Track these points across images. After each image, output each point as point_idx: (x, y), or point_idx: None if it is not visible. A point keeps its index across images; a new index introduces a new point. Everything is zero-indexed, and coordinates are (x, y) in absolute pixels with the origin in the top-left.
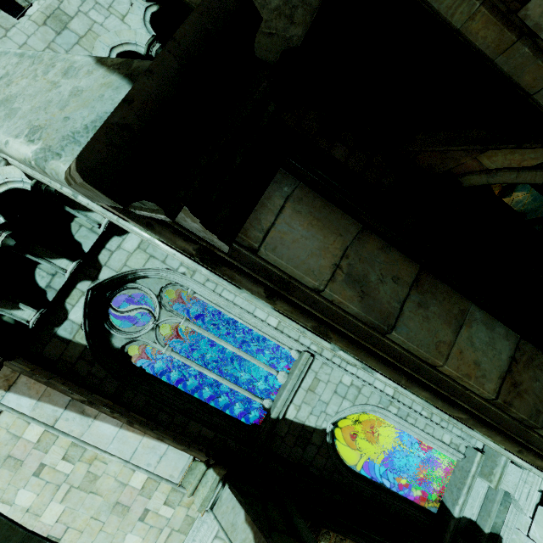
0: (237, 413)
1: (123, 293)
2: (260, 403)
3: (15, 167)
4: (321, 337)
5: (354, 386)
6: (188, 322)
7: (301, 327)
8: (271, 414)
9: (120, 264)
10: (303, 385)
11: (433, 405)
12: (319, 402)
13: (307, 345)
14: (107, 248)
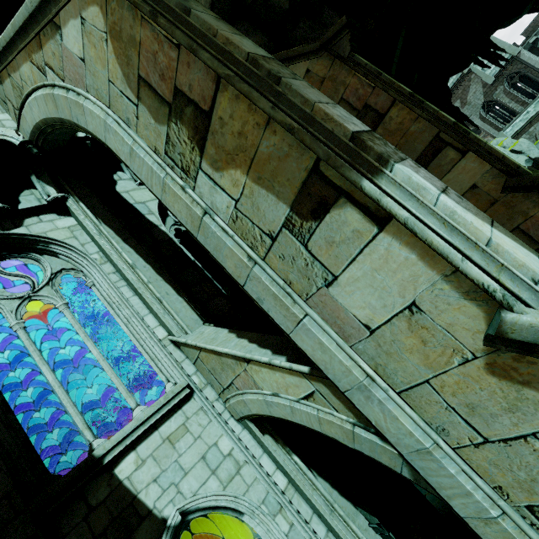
0: (44, 460)
1: (21, 259)
2: (90, 442)
3: (21, 133)
4: (178, 175)
5: (232, 458)
6: (66, 308)
7: (164, 164)
8: (95, 450)
9: (40, 230)
10: (162, 429)
11: (269, 266)
12: (175, 465)
13: (189, 373)
14: (40, 217)
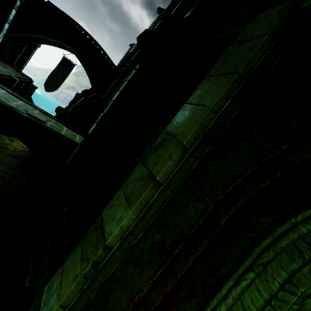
0: None
1: None
2: None
3: None
4: None
5: None
6: None
7: None
8: None
9: None
10: None
11: None
12: None
13: None
14: None
